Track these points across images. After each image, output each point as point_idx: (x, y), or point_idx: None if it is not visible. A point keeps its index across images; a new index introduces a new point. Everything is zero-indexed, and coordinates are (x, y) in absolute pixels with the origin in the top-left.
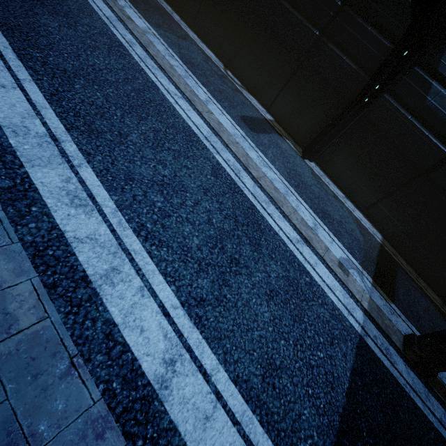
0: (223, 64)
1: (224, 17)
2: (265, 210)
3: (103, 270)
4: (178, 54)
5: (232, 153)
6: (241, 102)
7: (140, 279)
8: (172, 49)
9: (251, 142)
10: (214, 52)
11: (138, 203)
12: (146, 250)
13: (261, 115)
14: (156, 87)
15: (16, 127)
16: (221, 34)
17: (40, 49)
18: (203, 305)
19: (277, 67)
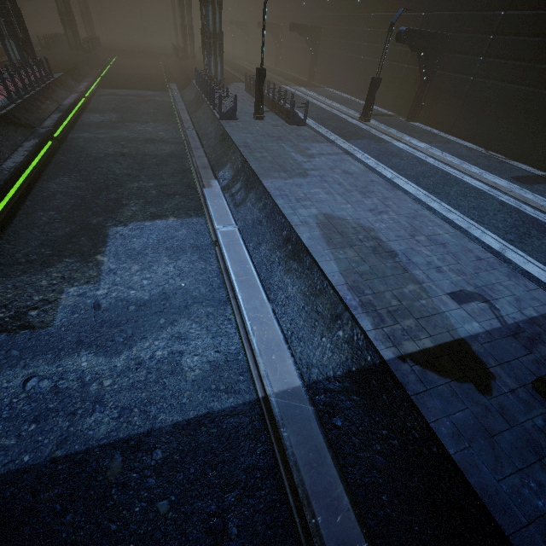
0: (483, 148)
1: (481, 117)
2: (545, 220)
3: (465, 226)
4: (450, 153)
5: (510, 196)
6: (508, 168)
7: (480, 231)
8: (445, 152)
9: (525, 190)
10: (473, 143)
11: (467, 213)
12: (478, 225)
13: (532, 173)
14: (449, 173)
15: (416, 194)
16: (478, 129)
17: (401, 171)
18: (512, 242)
19: (543, 135)
